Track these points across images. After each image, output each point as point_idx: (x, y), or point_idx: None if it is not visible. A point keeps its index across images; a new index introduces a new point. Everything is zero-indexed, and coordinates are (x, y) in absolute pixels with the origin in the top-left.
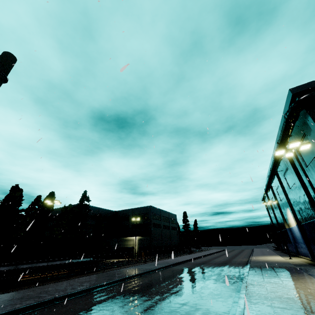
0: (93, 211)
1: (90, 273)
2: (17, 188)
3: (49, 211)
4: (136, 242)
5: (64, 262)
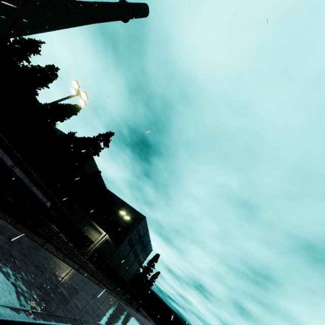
0: (90, 167)
1: (21, 226)
2: (55, 70)
3: (58, 118)
4: (101, 240)
5: (2, 156)
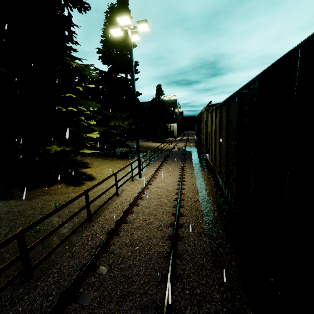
0: None
1: None
2: None
3: None
4: (178, 128)
5: None
